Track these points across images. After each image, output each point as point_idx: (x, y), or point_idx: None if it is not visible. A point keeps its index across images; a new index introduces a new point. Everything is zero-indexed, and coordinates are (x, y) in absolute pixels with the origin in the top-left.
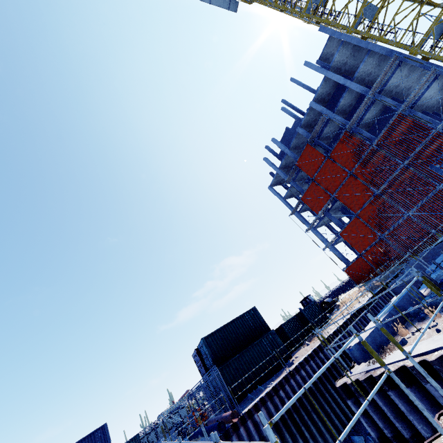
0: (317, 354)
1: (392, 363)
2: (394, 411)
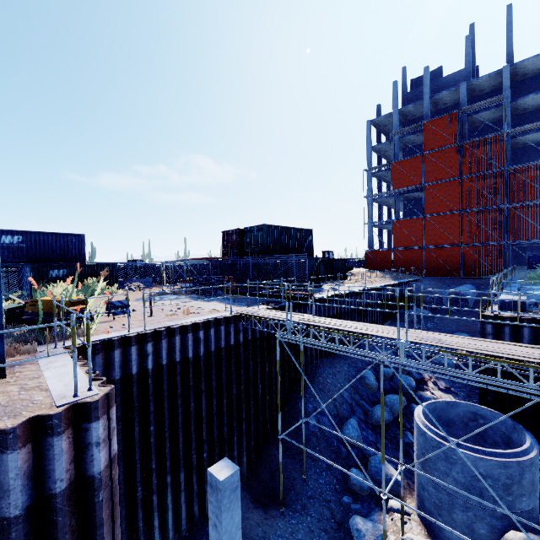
0: (360, 294)
1: None
2: (531, 340)
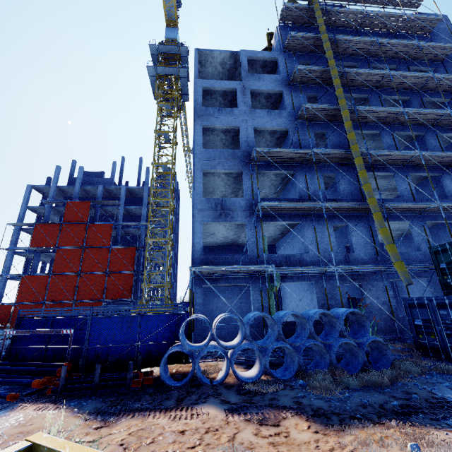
0: None
1: None
2: None
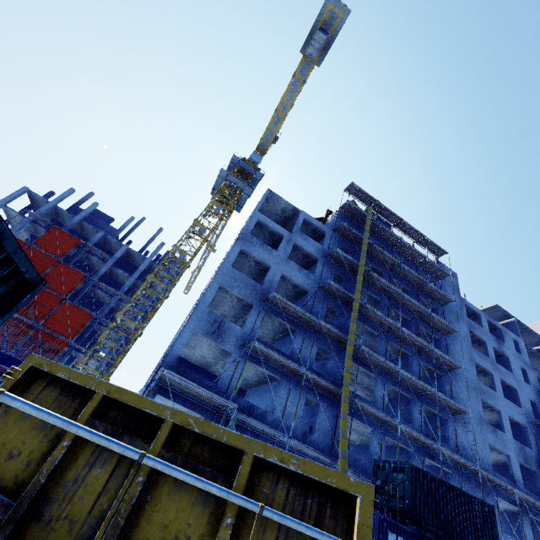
0: None
1: None
2: None
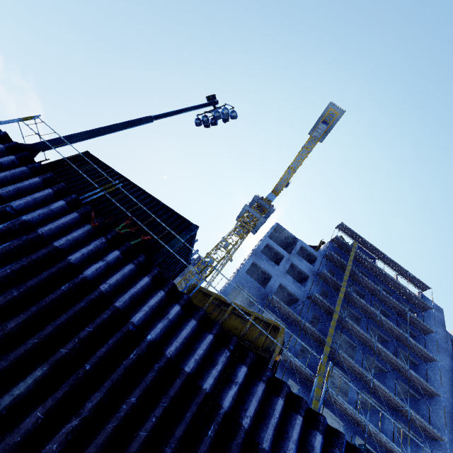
0: None
1: None
2: None
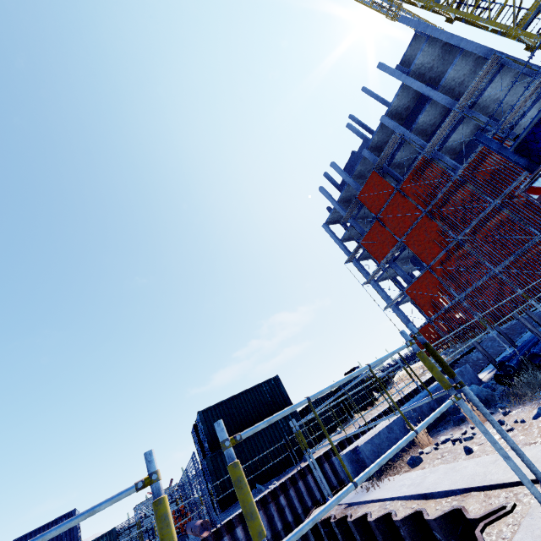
0: (343, 447)
1: (382, 500)
2: None
